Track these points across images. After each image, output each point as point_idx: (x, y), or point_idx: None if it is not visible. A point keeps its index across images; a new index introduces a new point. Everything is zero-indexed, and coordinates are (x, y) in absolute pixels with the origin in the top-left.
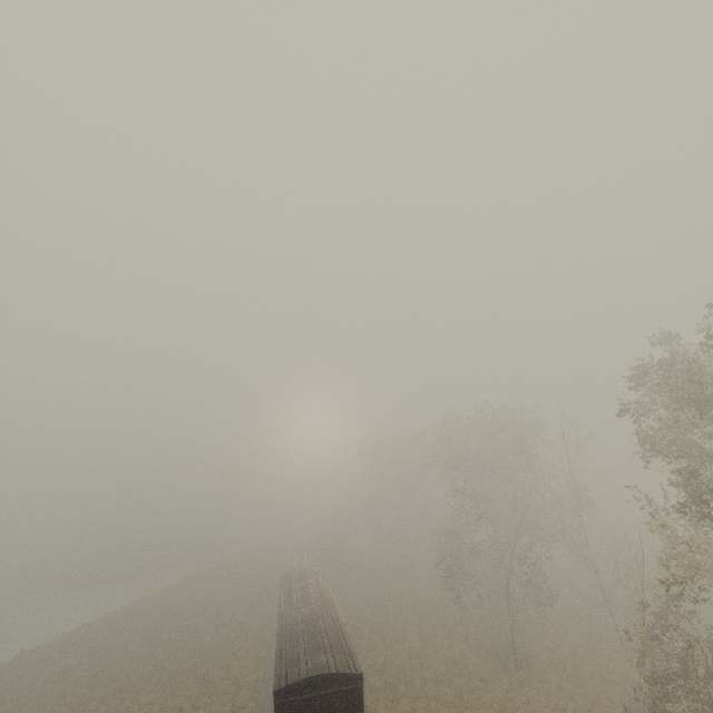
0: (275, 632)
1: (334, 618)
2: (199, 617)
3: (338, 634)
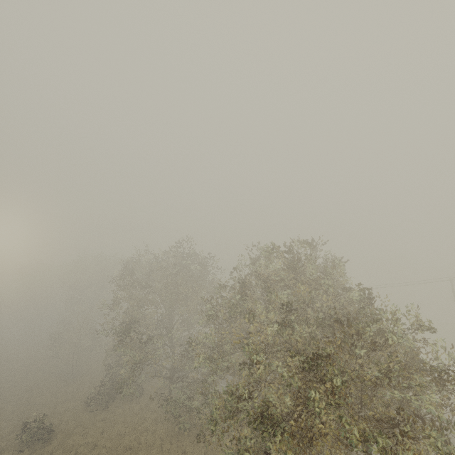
0: None
1: None
2: None
3: None
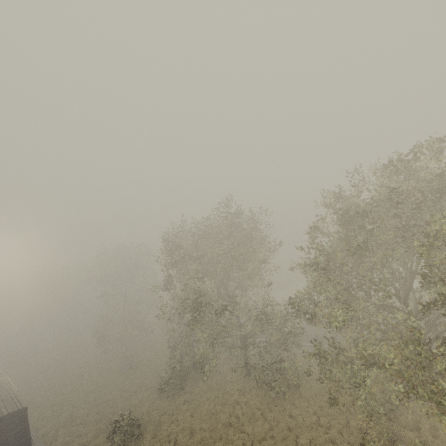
0: None
1: (10, 391)
2: None
3: (11, 397)
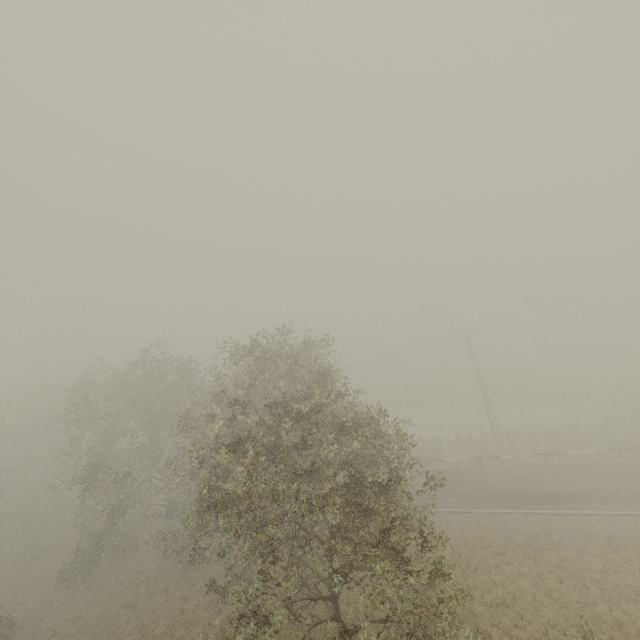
0: None
1: None
2: None
3: None
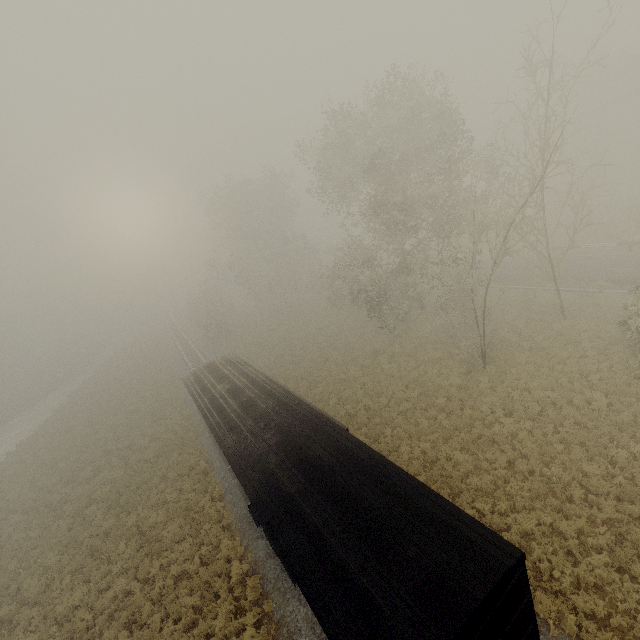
0: (246, 501)
1: (327, 429)
2: (94, 452)
3: (368, 463)
